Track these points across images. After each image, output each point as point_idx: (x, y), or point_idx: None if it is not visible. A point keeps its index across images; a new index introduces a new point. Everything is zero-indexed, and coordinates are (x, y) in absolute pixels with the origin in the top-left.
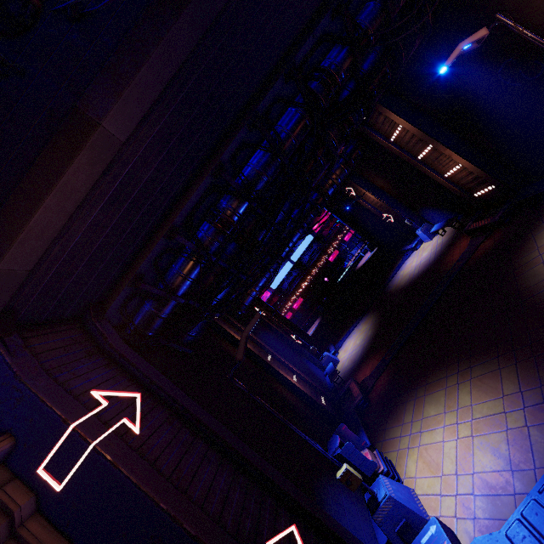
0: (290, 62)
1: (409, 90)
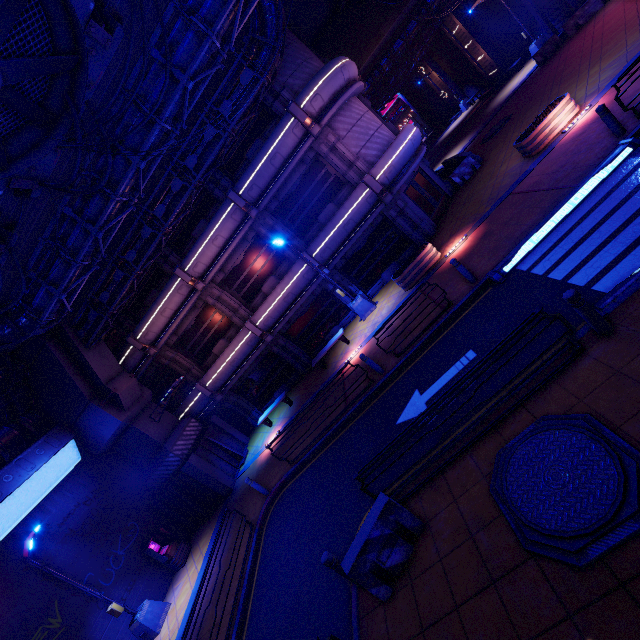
0: (418, 5)
1: (465, 5)
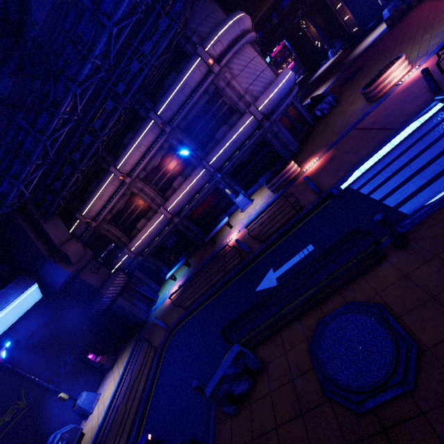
0: None
1: None
